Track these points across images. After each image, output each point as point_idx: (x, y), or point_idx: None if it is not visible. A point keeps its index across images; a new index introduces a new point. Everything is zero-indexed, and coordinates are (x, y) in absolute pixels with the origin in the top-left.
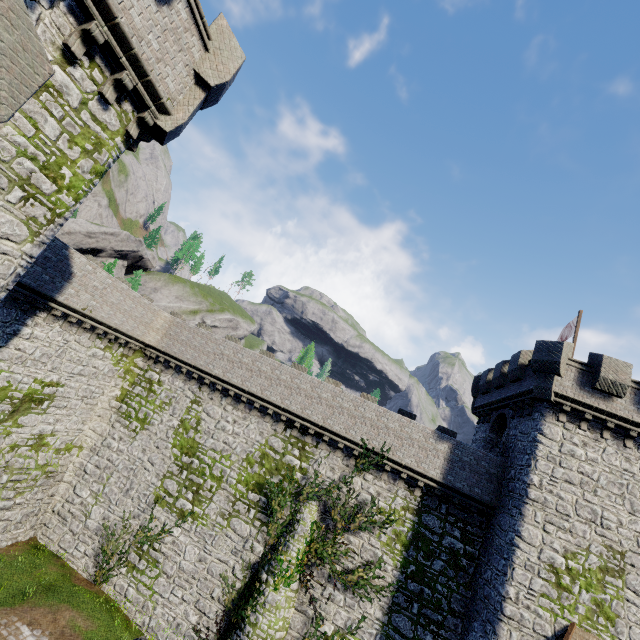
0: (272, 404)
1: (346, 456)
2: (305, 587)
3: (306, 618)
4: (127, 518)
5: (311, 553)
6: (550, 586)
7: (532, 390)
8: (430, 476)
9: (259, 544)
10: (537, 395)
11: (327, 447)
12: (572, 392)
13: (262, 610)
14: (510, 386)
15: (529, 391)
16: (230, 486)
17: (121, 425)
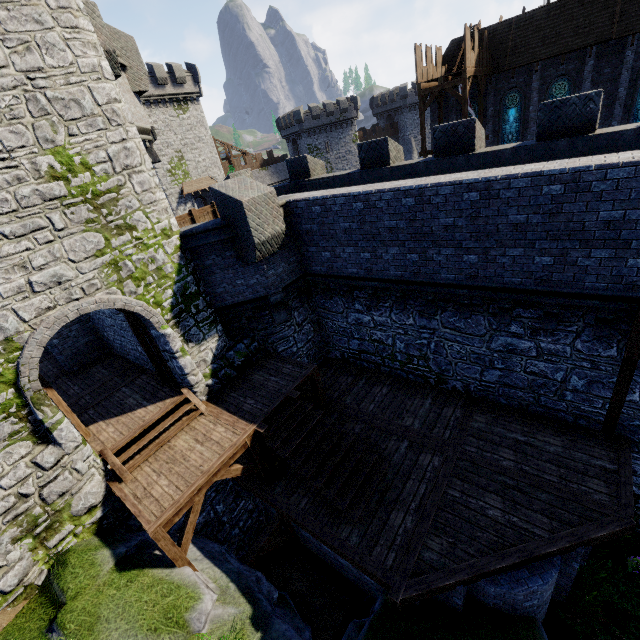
0: None
1: None
2: None
3: None
4: None
5: None
6: (172, 177)
7: None
8: None
9: None
10: None
11: None
12: None
13: None
14: None
15: None
16: None
17: None
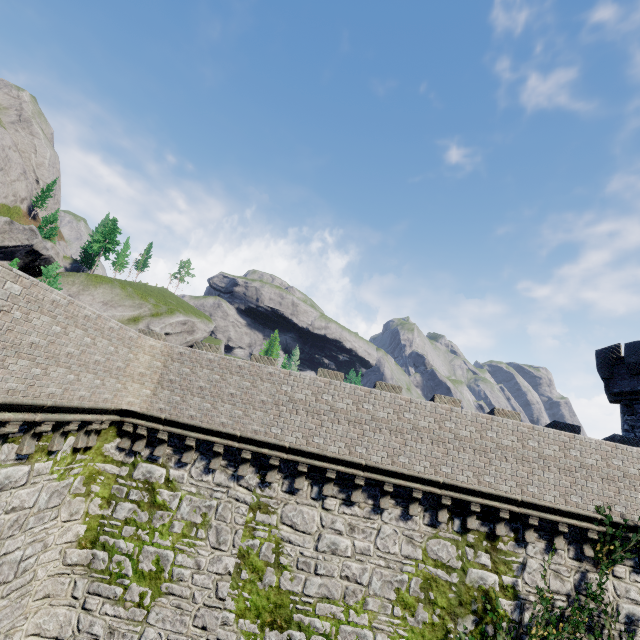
0: (419, 480)
1: (571, 542)
2: None
3: None
4: None
5: None
6: None
7: None
8: None
9: None
10: None
11: (534, 534)
12: None
13: None
14: None
15: None
16: None
17: (104, 600)
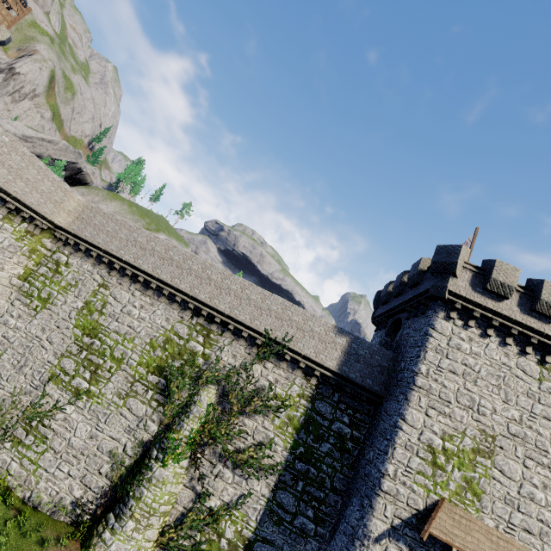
0: (181, 292)
1: (249, 345)
2: (195, 464)
3: (193, 494)
4: (17, 394)
5: (204, 433)
6: (426, 464)
7: (428, 290)
8: (327, 366)
9: (154, 423)
10: (433, 293)
11: (231, 336)
12: (465, 291)
13: (148, 485)
14: (408, 292)
15: (425, 291)
16: (130, 368)
17: (21, 303)
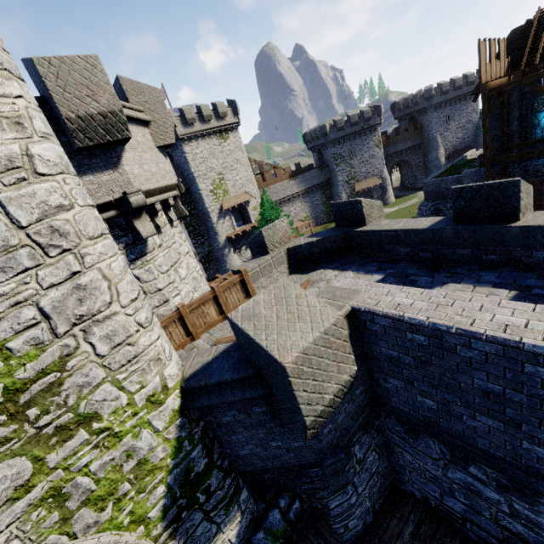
0: None
1: None
2: None
3: None
4: None
5: None
6: (214, 196)
7: None
8: None
9: None
10: (175, 140)
11: None
12: (184, 131)
13: None
14: None
15: None
16: None
17: None
